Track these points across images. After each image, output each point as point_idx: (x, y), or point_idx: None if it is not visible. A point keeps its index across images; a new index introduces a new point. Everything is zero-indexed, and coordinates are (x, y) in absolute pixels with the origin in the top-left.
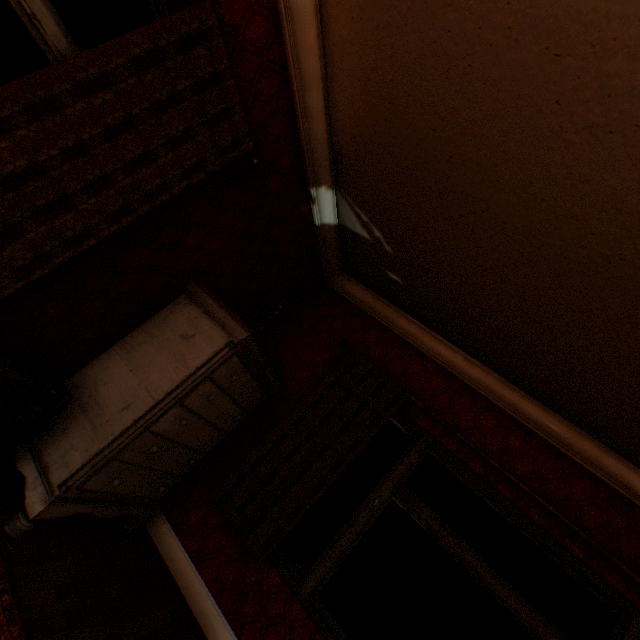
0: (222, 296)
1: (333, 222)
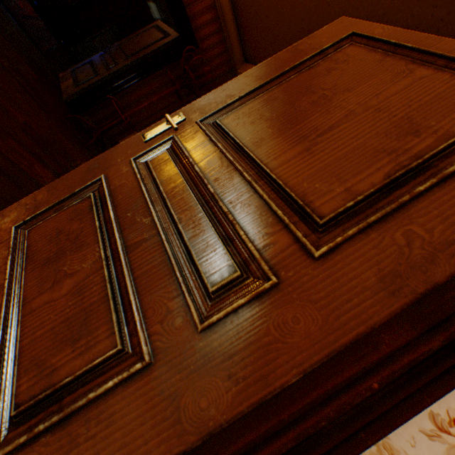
0: (124, 36)
1: (160, 18)
